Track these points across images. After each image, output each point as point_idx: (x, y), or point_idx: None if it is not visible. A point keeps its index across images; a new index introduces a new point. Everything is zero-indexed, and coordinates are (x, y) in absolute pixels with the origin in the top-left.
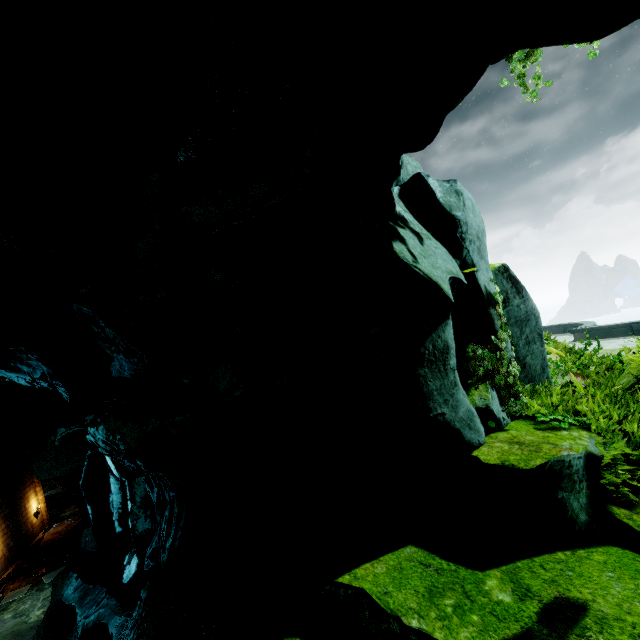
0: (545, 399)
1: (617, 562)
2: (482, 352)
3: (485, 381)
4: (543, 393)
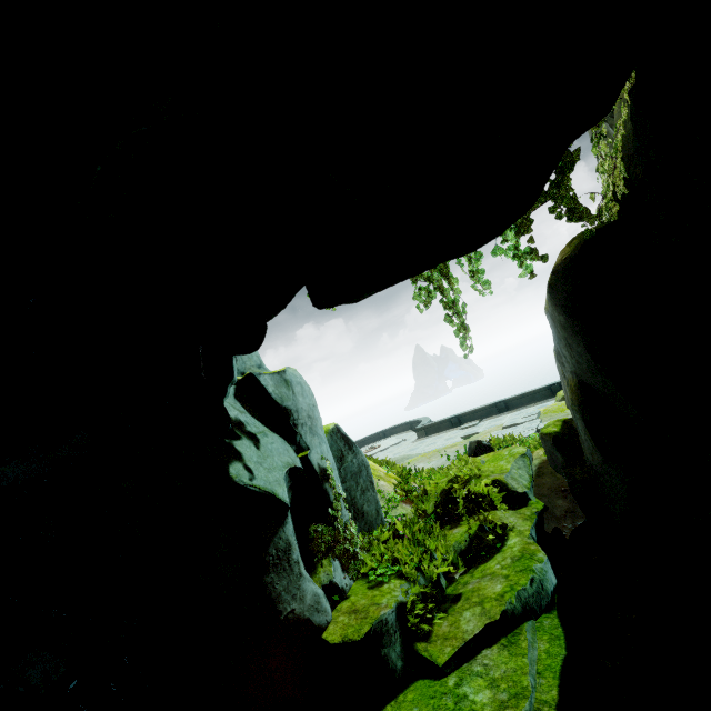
0: (378, 548)
1: (420, 695)
2: (322, 529)
3: (328, 554)
4: (375, 543)
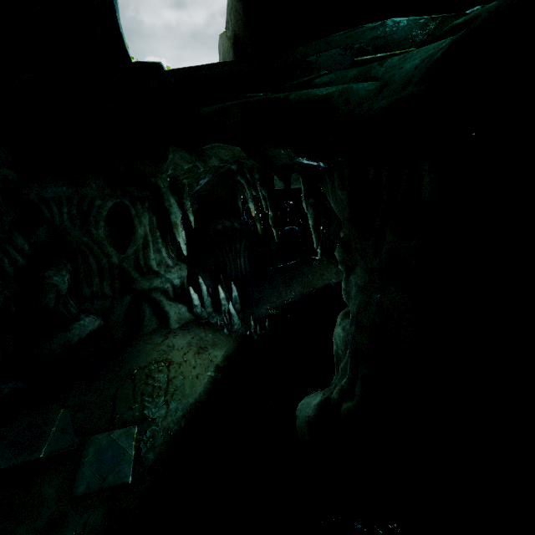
0: None
1: None
2: None
3: None
4: None
